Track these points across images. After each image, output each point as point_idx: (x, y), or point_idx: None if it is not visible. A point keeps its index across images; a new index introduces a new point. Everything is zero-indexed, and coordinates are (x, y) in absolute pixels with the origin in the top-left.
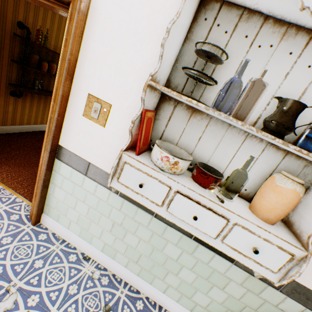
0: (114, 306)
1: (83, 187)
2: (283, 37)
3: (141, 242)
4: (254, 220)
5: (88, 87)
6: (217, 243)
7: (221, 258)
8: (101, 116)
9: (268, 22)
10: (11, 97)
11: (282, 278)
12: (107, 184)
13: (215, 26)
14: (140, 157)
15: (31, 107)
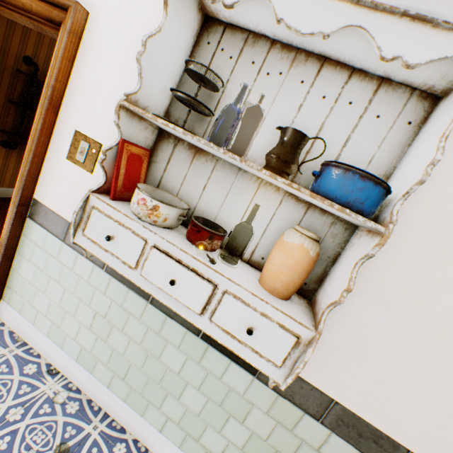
0: (75, 446)
1: (59, 260)
2: (293, 64)
3: (131, 344)
4: (252, 288)
5: (77, 122)
6: (204, 324)
7: (238, 368)
8: (89, 159)
9: (275, 47)
10: (2, 149)
11: (288, 375)
12: None
13: (219, 51)
14: (116, 203)
15: None
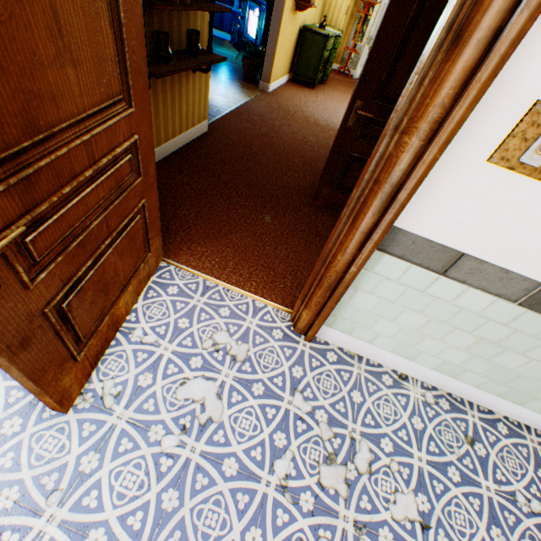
0: (474, 435)
1: (426, 293)
2: None
3: (531, 363)
4: None
5: None
6: None
7: None
8: None
9: None
10: None
11: None
12: (495, 287)
13: None
14: None
15: (156, 107)
